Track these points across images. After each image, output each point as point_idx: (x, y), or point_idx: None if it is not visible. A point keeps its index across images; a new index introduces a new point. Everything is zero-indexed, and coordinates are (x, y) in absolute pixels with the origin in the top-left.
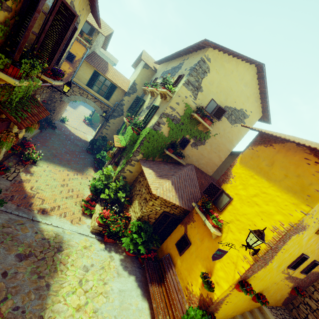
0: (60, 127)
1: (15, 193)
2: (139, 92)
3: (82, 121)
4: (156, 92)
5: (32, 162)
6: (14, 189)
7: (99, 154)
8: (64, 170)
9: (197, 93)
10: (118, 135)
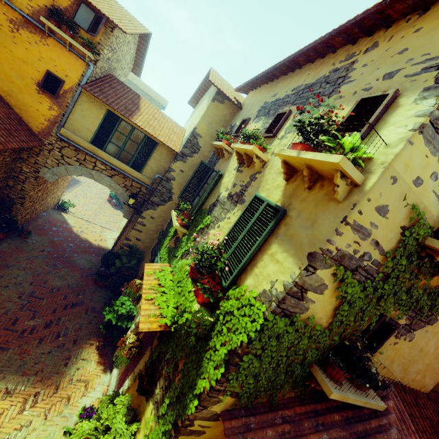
0: (48, 225)
1: None
2: (205, 153)
3: (107, 201)
4: (261, 156)
5: None
6: None
7: (113, 307)
8: None
9: None
10: (156, 264)
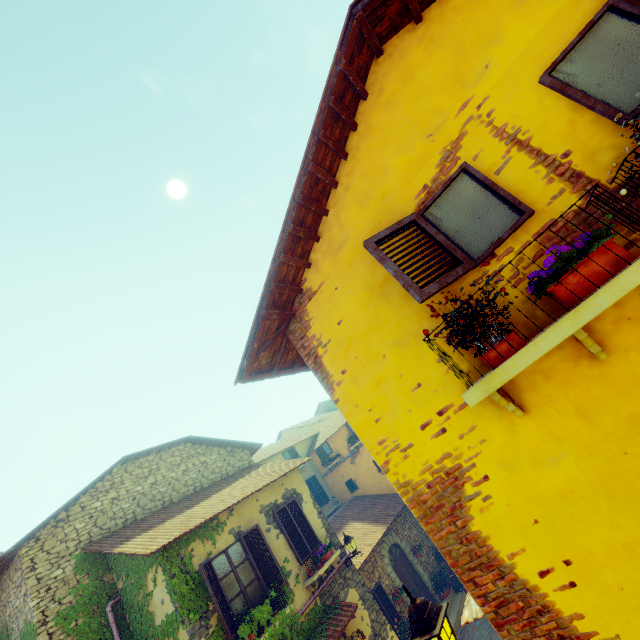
0: None
1: None
2: None
3: None
4: None
5: None
6: None
7: None
8: None
9: None
10: None
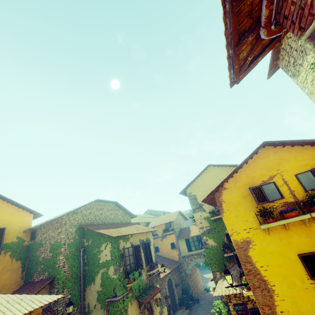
0: (204, 297)
1: None
2: None
3: None
4: None
5: None
6: None
7: None
8: None
9: (203, 208)
10: None
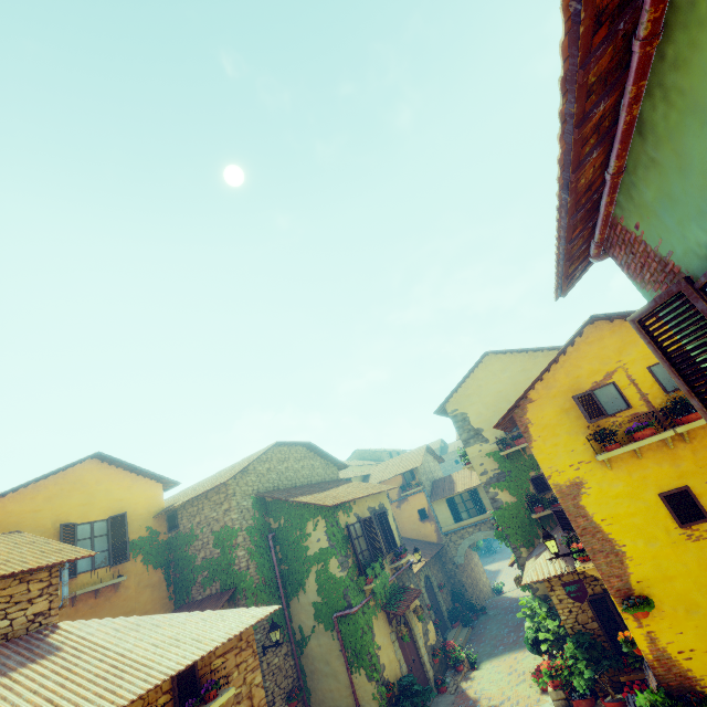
0: (495, 603)
1: (461, 703)
2: None
3: None
4: None
5: (471, 668)
6: (459, 700)
7: None
8: (509, 655)
9: (482, 436)
10: None
